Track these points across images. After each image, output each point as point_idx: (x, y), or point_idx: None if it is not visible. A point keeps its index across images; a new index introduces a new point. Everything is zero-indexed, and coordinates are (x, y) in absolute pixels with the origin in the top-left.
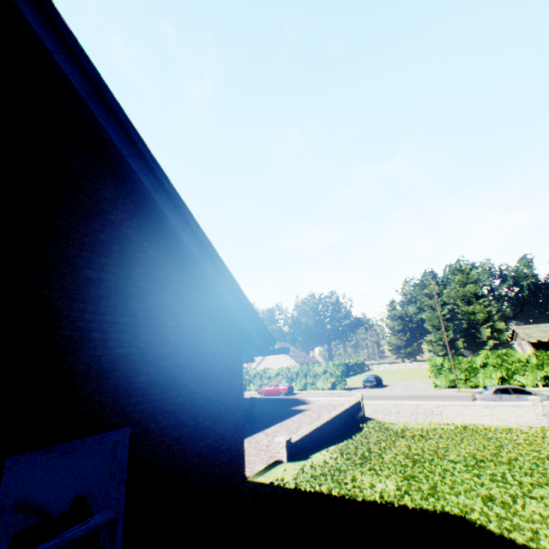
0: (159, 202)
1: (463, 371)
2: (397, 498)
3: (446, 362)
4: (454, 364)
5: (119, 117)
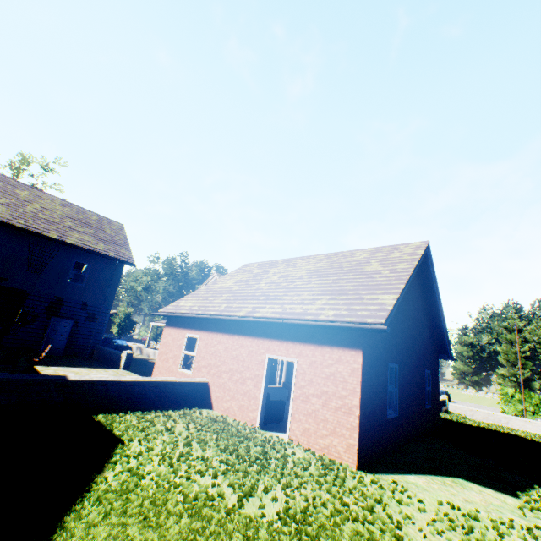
0: (440, 316)
1: (533, 404)
2: (486, 427)
3: (517, 394)
4: (524, 398)
5: (440, 298)
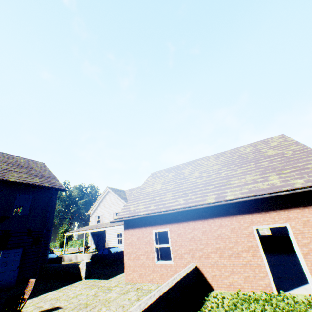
0: None
1: None
2: None
3: None
4: None
5: None
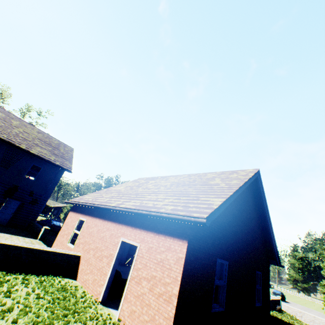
0: (269, 228)
1: None
2: None
3: None
4: None
5: (268, 213)
